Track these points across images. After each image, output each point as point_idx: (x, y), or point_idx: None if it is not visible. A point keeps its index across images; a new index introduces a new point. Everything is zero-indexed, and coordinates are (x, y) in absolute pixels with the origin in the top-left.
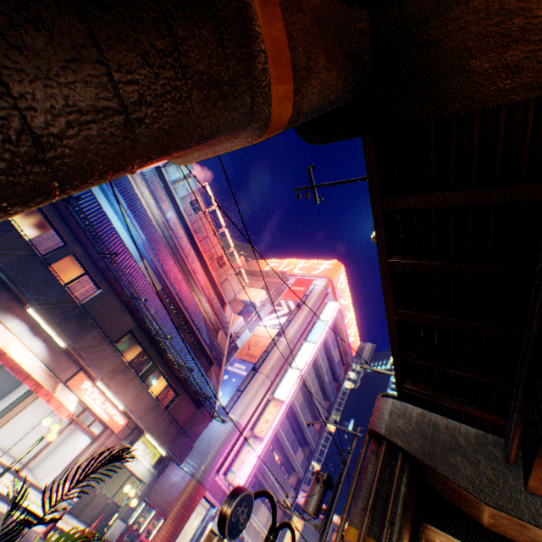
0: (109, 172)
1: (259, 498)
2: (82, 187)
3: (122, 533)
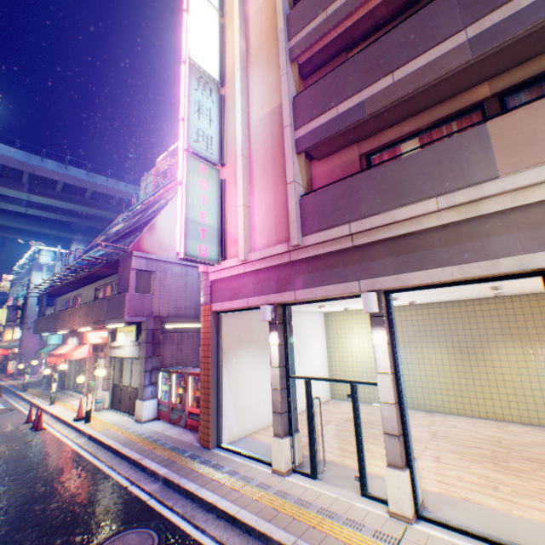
0: None
1: (431, 149)
2: None
3: (168, 413)
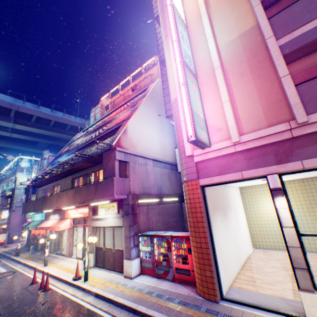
0: None
1: None
2: None
3: (151, 269)
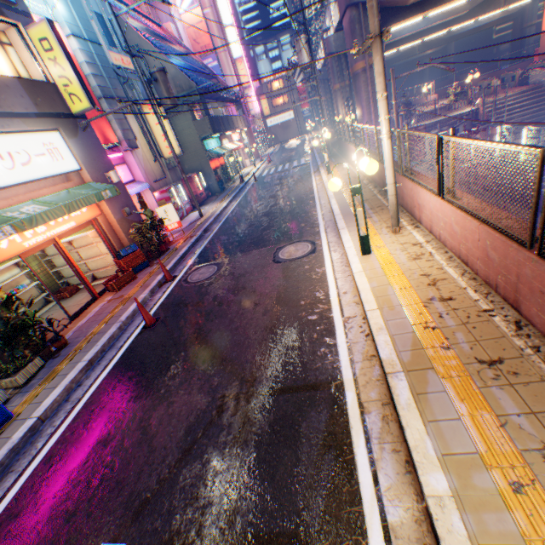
0: None
1: None
2: None
3: None
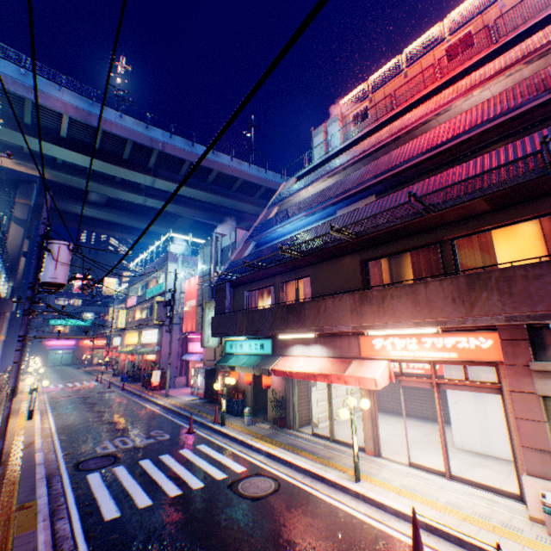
0: None
1: None
2: None
3: None
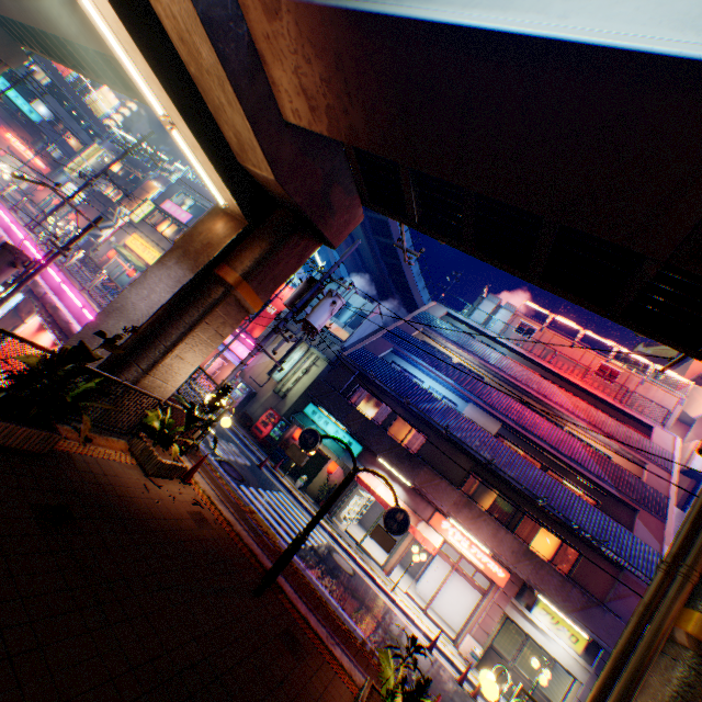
0: (199, 322)
1: None
2: (196, 326)
3: None
